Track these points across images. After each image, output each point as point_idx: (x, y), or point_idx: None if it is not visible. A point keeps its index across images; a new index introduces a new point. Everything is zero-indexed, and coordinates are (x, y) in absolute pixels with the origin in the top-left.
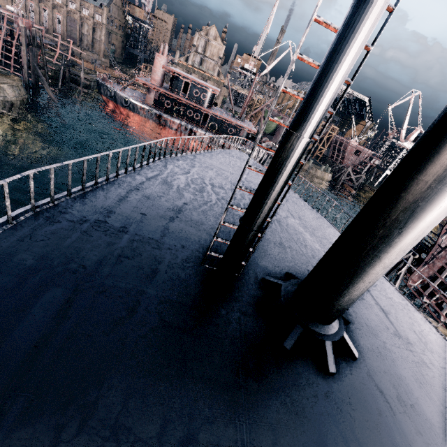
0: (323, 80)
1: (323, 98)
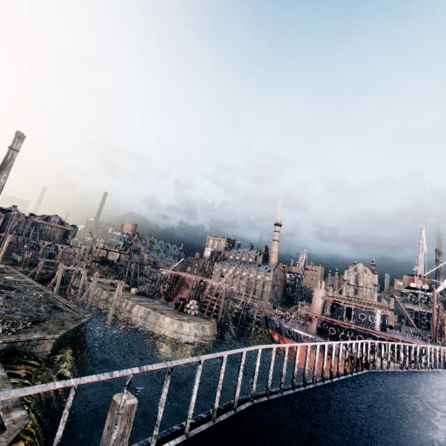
0: None
1: None
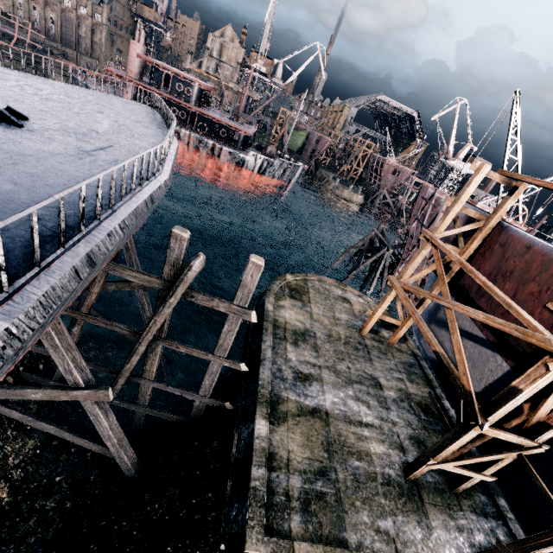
0: None
1: None
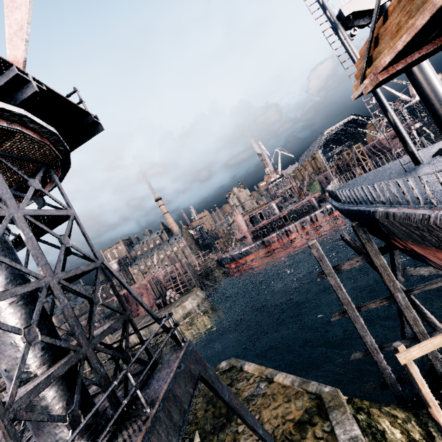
0: (381, 102)
1: (385, 103)
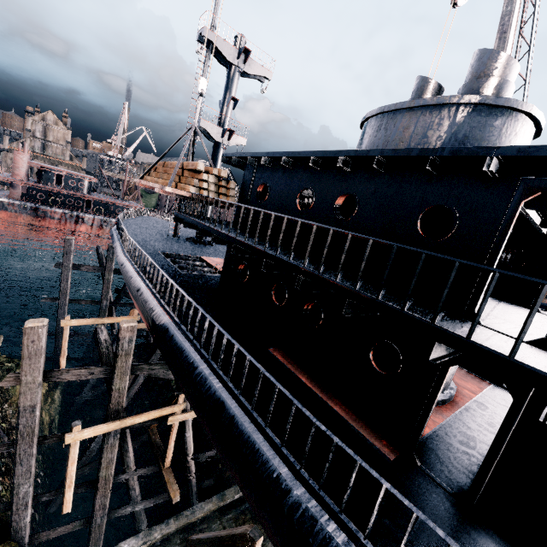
0: None
1: None
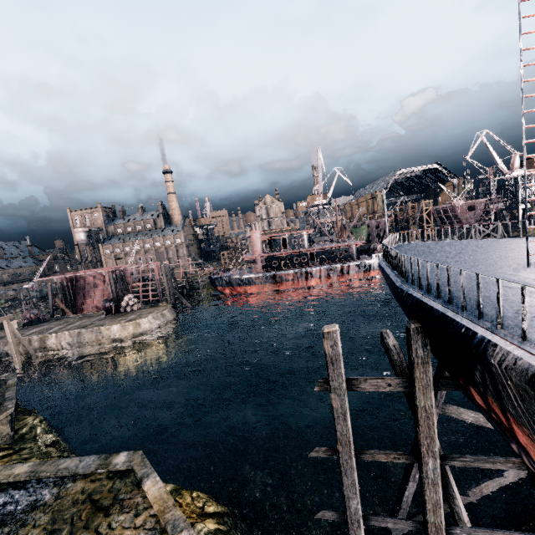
0: None
1: None
